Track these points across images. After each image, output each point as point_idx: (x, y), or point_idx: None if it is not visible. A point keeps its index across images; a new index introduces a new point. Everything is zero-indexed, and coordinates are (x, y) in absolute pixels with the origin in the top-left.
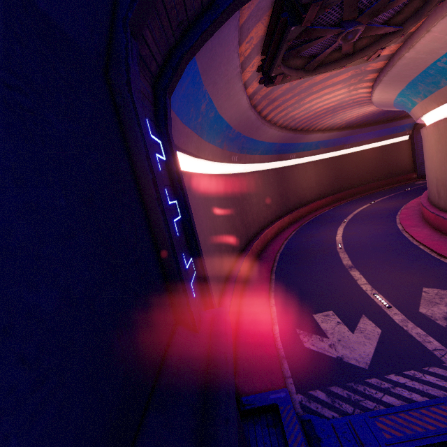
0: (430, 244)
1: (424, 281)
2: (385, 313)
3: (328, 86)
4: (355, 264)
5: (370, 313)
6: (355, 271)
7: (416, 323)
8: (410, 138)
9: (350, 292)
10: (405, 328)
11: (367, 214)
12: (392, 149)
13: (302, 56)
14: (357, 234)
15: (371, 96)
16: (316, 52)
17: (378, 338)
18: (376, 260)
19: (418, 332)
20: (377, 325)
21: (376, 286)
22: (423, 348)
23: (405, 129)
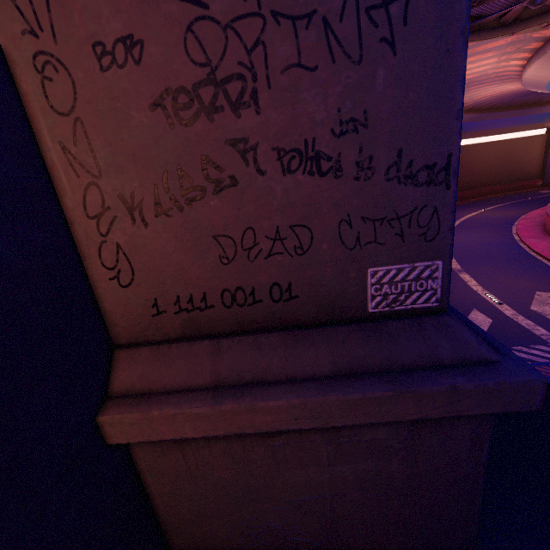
0: (549, 255)
1: (538, 287)
2: (496, 309)
3: (477, 53)
4: (464, 268)
5: (481, 308)
6: (464, 274)
7: (526, 317)
8: (547, 133)
9: (461, 291)
10: (515, 320)
11: (477, 221)
12: (521, 146)
13: (471, 16)
14: (466, 241)
15: (522, 71)
16: (488, 12)
17: (489, 325)
18: (488, 267)
19: (527, 323)
20: (488, 317)
21: (488, 287)
22: (531, 333)
23: (544, 120)
